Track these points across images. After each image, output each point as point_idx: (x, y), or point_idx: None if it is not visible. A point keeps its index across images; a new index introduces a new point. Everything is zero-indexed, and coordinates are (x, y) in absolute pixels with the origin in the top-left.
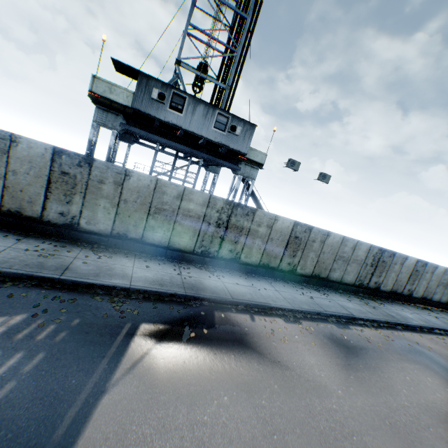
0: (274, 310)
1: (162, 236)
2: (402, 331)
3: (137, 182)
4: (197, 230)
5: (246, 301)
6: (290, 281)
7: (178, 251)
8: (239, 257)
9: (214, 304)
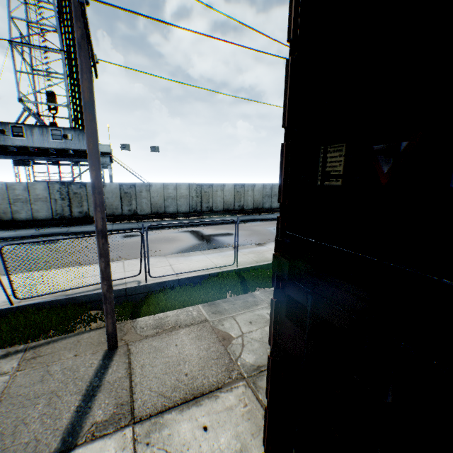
0: None
1: (27, 214)
2: (199, 226)
3: None
4: (49, 206)
5: (75, 232)
6: (135, 221)
7: (43, 221)
8: (89, 215)
9: (53, 237)
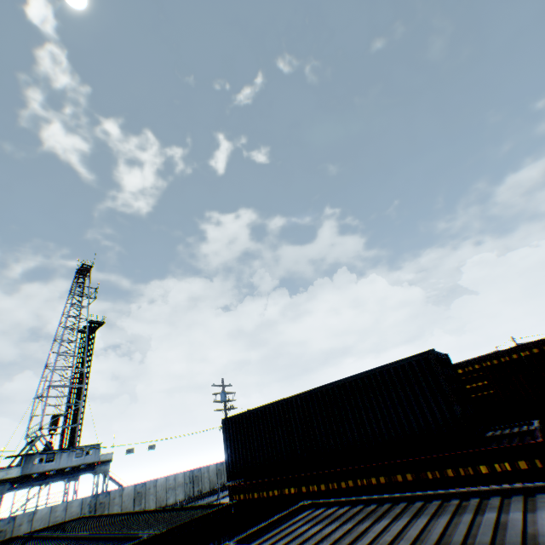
0: None
1: None
2: None
3: (42, 513)
4: None
5: None
6: None
7: None
8: None
9: None
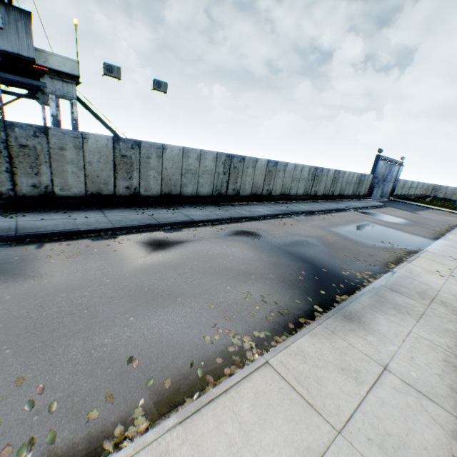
0: (86, 234)
1: None
2: (243, 222)
3: None
4: None
5: (39, 232)
6: (136, 206)
7: None
8: (53, 192)
9: None
